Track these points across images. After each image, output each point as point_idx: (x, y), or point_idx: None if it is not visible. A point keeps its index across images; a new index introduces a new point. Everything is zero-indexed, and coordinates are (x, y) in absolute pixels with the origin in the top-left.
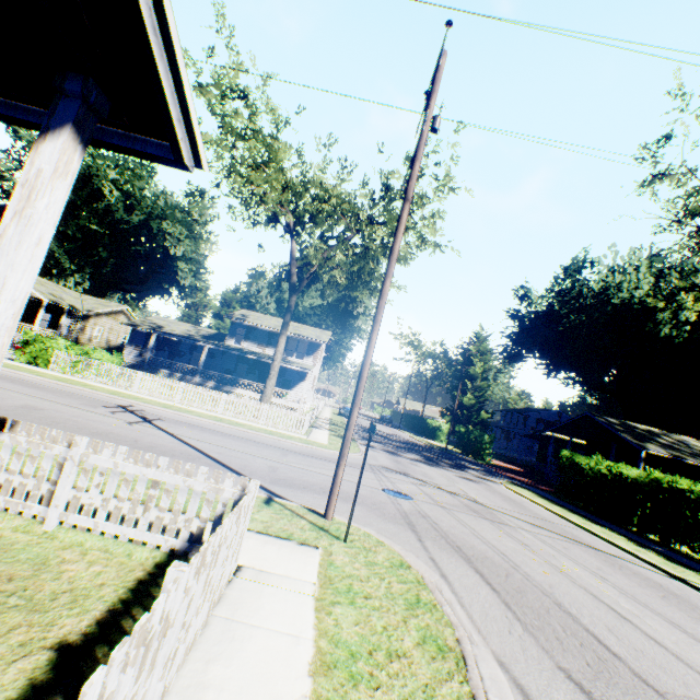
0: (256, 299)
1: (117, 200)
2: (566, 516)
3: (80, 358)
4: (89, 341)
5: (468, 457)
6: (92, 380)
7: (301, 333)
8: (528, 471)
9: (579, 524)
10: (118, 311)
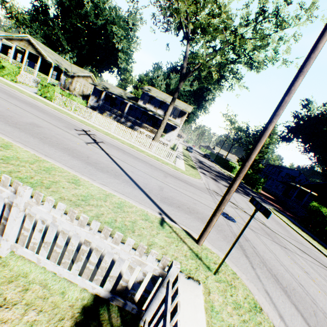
0: (156, 81)
1: (90, 9)
2: (312, 243)
3: (66, 99)
4: (74, 90)
5: (248, 187)
6: (72, 112)
7: (177, 104)
8: (277, 200)
9: (321, 251)
10: (88, 76)
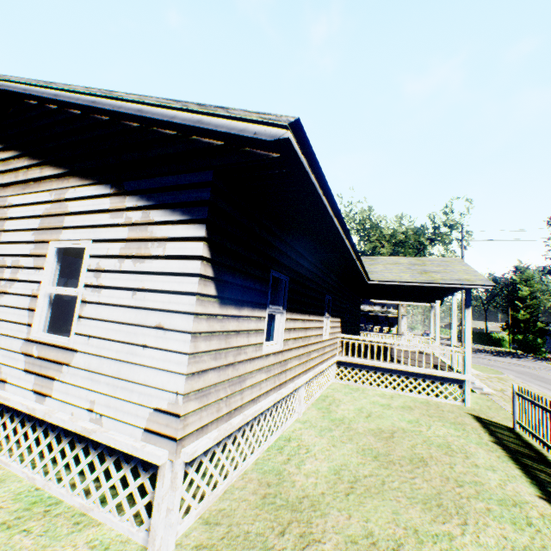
0: None
1: None
2: None
3: None
4: None
5: (527, 354)
6: None
7: None
8: None
9: None
10: None
